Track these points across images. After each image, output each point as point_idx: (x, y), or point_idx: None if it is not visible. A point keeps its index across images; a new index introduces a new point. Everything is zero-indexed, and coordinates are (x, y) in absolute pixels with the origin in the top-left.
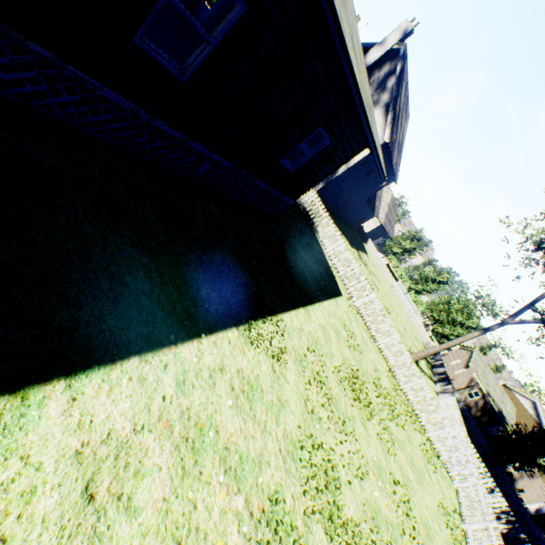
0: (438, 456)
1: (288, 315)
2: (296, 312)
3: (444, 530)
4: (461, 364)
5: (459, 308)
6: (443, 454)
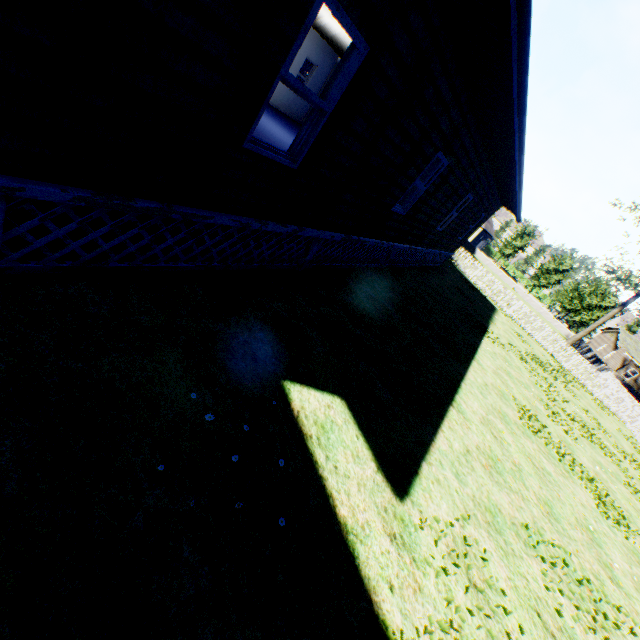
0: (608, 410)
1: (490, 328)
2: (491, 326)
3: (626, 441)
4: (609, 347)
5: (590, 291)
6: (612, 407)
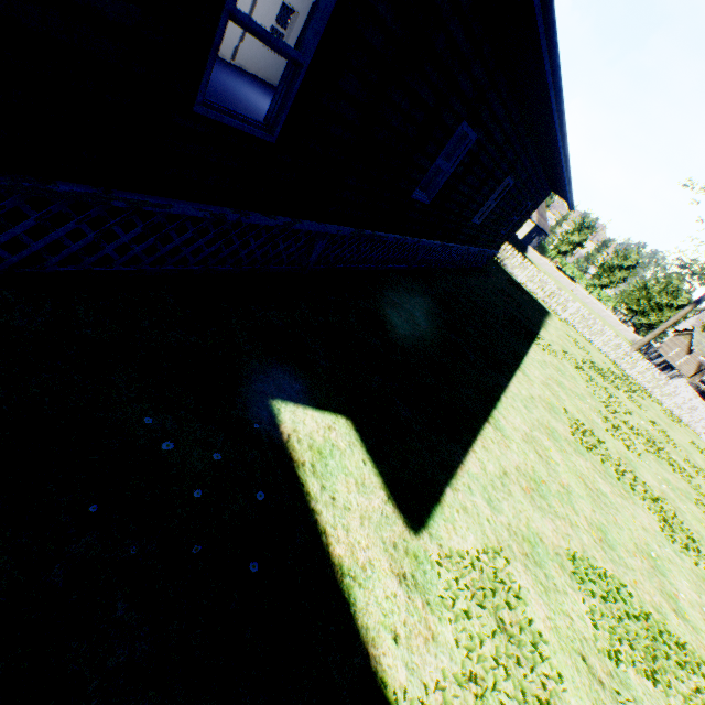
0: (679, 421)
1: (541, 334)
2: (542, 332)
3: (699, 455)
4: (682, 351)
5: (660, 289)
6: (684, 417)
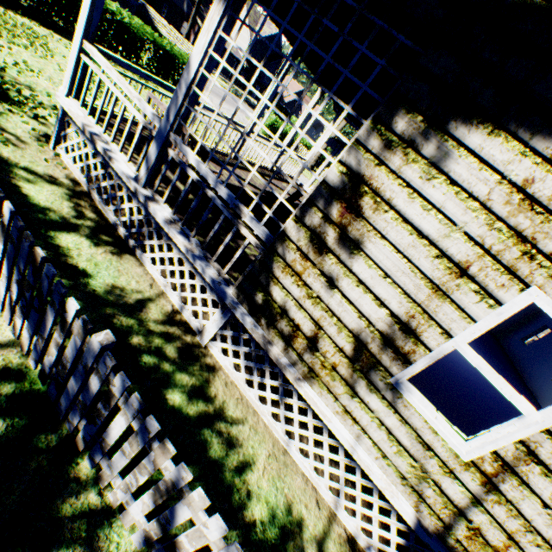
0: None
1: None
2: None
3: None
4: None
5: None
6: None
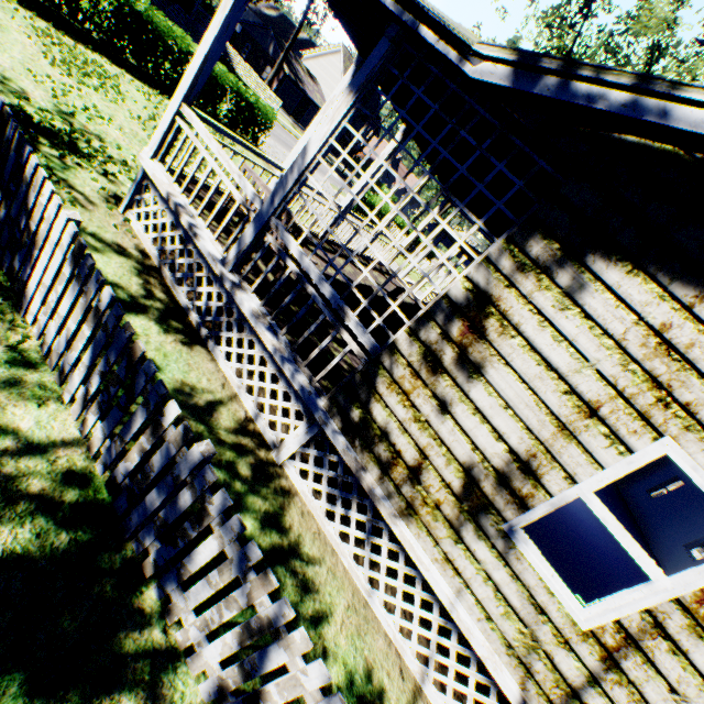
0: None
1: None
2: None
3: None
4: None
5: None
6: None
